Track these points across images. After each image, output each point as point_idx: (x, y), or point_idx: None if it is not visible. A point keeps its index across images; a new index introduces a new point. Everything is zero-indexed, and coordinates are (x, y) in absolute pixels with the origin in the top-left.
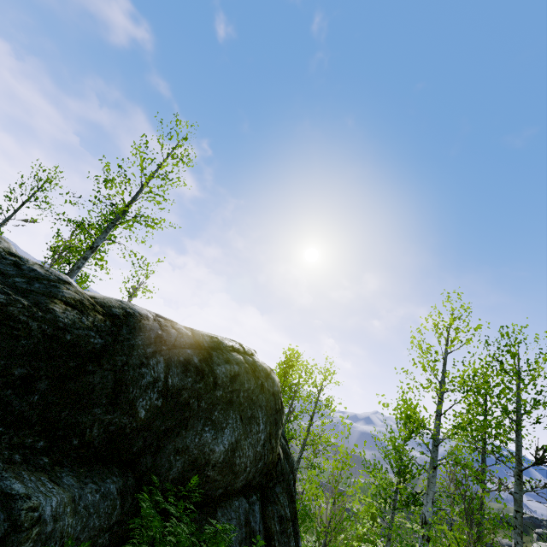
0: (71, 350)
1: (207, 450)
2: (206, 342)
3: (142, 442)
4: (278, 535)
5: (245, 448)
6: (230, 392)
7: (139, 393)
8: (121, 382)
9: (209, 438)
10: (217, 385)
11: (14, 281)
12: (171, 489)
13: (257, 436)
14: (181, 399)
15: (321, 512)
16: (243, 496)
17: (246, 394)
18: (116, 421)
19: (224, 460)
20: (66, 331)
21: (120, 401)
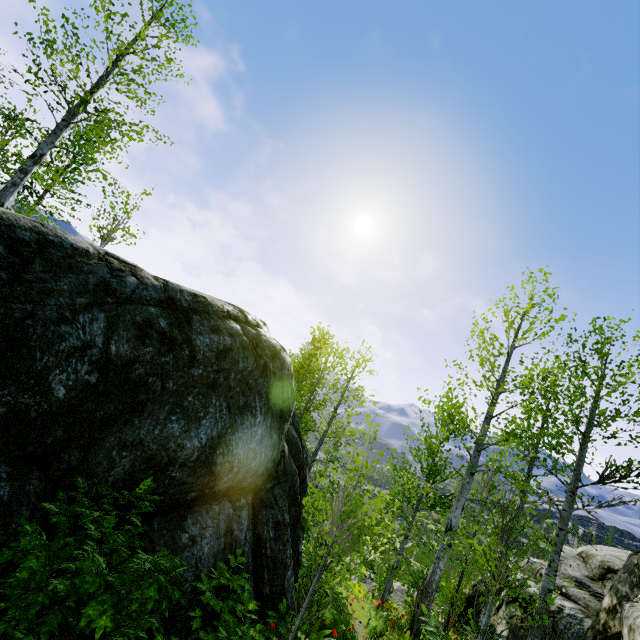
0: None
1: (172, 446)
2: (186, 301)
3: (62, 431)
4: (271, 542)
5: (232, 444)
6: (215, 372)
7: (55, 362)
8: (19, 343)
9: (177, 430)
10: (195, 361)
11: None
12: (108, 495)
13: (252, 430)
14: (133, 376)
15: (323, 532)
16: (227, 499)
17: (239, 376)
18: (9, 401)
19: (199, 458)
20: None
21: (17, 371)
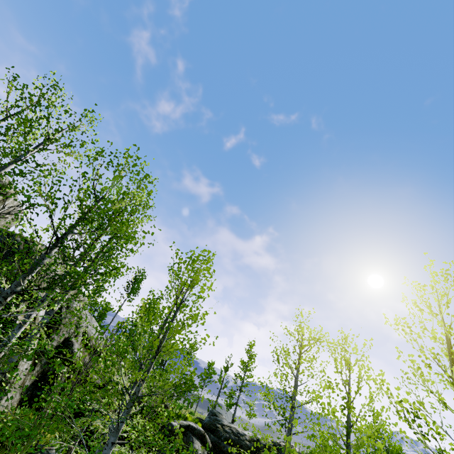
0: (251, 452)
1: None
2: (276, 445)
3: None
4: None
5: None
6: None
7: None
8: None
9: None
10: None
11: (240, 438)
12: None
13: None
14: None
15: None
16: None
17: None
18: None
19: None
20: (250, 448)
21: None
